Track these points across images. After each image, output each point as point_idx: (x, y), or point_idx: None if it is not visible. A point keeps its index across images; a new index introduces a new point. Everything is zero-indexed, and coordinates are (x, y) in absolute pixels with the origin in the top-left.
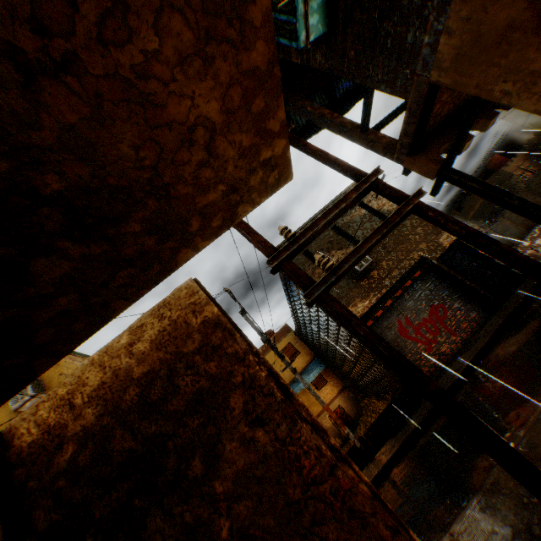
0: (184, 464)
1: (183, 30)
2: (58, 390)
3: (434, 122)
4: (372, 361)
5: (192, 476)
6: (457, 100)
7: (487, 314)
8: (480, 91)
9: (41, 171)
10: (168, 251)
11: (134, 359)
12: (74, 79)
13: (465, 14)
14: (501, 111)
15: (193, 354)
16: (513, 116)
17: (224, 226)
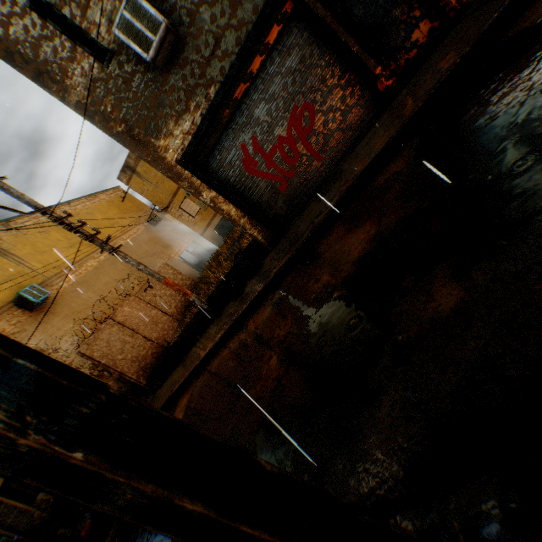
0: None
1: None
2: None
3: None
4: None
5: None
6: None
7: (374, 114)
8: None
9: None
10: None
11: None
12: None
13: None
14: None
15: None
16: None
17: None
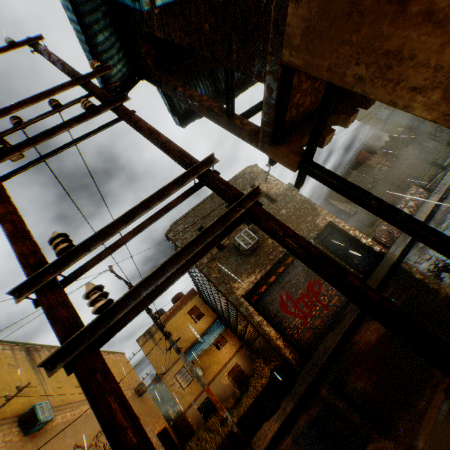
0: None
1: None
2: None
3: (297, 112)
4: (256, 334)
5: None
6: (320, 93)
7: None
8: (333, 75)
9: None
10: None
11: None
12: None
13: None
14: (366, 118)
15: None
16: (375, 122)
17: None
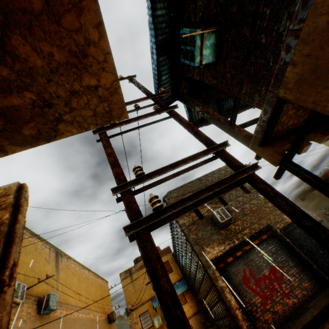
0: None
1: None
2: None
3: (281, 127)
4: (217, 298)
5: None
6: (300, 118)
7: (317, 287)
8: (316, 106)
9: None
10: None
11: None
12: None
13: (306, 51)
14: None
15: None
16: None
17: (42, 138)
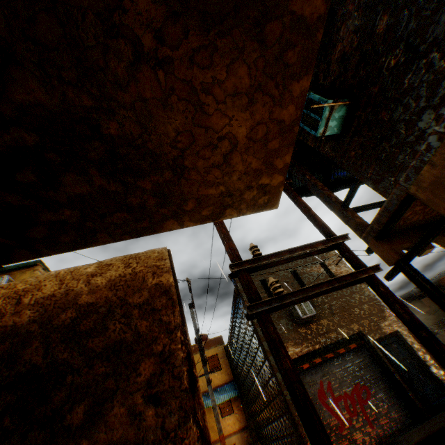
0: (69, 405)
1: (245, 76)
2: (19, 284)
3: (402, 222)
4: (282, 410)
5: (68, 421)
6: (426, 215)
7: (410, 420)
8: None
9: (109, 117)
10: (161, 215)
11: (88, 288)
12: (163, 73)
13: None
14: None
15: (134, 306)
16: None
17: (210, 218)
